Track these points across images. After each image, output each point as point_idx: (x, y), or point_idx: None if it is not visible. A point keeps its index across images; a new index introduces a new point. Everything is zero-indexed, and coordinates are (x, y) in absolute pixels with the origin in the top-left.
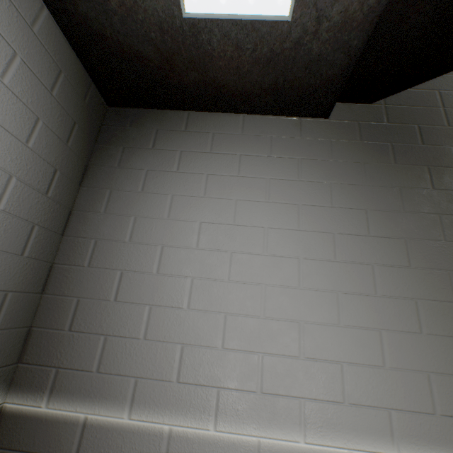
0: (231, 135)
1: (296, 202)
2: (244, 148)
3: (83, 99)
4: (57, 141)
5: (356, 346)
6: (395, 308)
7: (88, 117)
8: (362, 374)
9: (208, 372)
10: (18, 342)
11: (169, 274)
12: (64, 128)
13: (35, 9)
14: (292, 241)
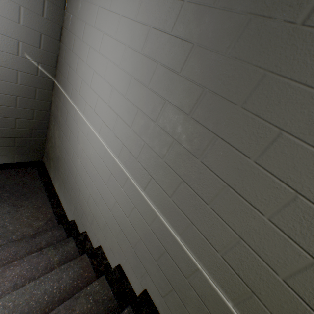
0: None
1: None
2: None
3: None
4: None
5: (126, 111)
6: (152, 100)
7: None
8: (122, 125)
9: (85, 95)
10: (54, 59)
11: (84, 42)
12: None
13: None
14: (128, 30)
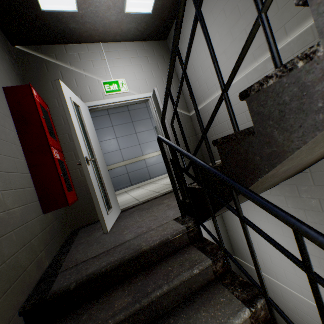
0: (187, 9)
1: (210, 11)
2: (192, 9)
3: (160, 48)
4: (163, 63)
5: (239, 42)
6: (248, 14)
7: (164, 50)
8: None
9: (212, 84)
10: (185, 105)
11: (196, 70)
12: (162, 59)
13: (142, 45)
14: (214, 27)
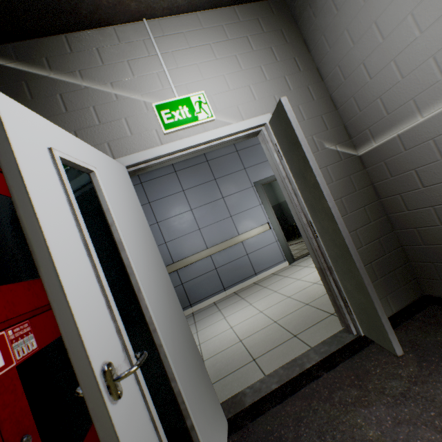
0: None
1: None
2: None
3: (273, 16)
4: (283, 47)
5: None
6: None
7: (282, 19)
8: None
9: None
10: (343, 132)
11: (391, 32)
12: (280, 39)
13: (234, 14)
14: None
